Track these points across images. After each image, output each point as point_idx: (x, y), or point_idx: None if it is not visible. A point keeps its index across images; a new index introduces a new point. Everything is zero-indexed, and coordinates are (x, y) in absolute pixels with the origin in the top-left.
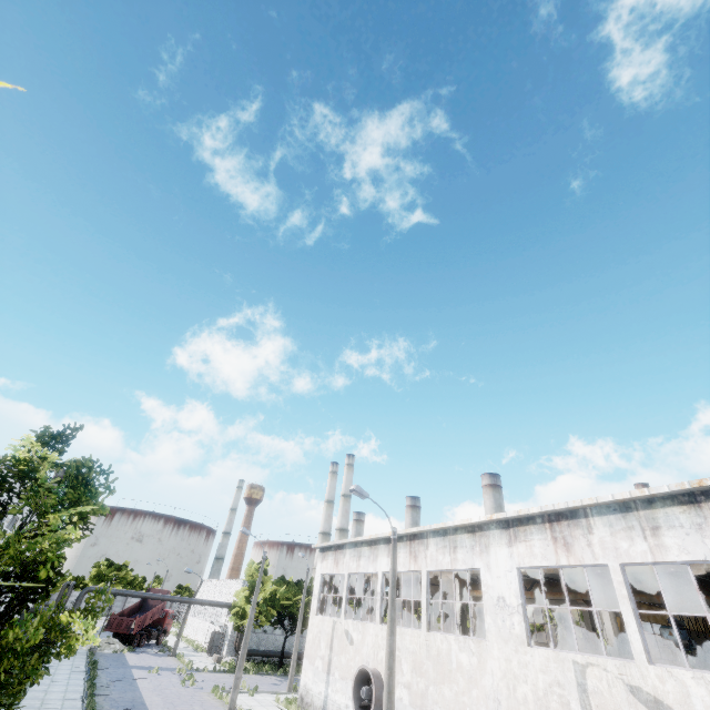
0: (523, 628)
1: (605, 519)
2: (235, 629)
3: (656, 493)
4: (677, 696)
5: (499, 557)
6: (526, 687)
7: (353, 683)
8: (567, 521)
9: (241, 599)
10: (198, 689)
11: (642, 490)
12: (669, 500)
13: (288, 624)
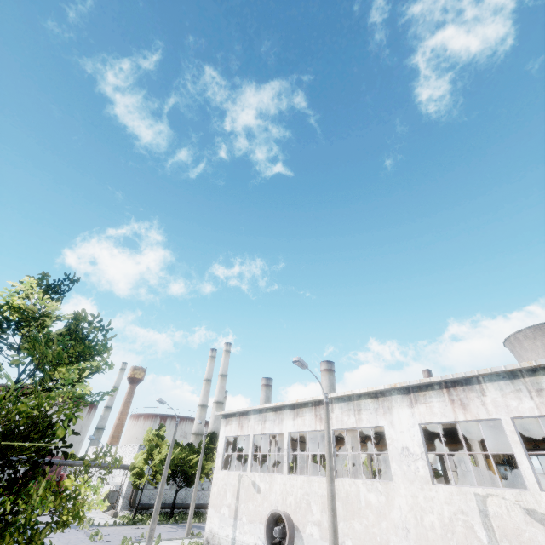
0: (427, 470)
1: (496, 385)
2: (134, 487)
3: (542, 364)
4: None
5: (402, 416)
6: (432, 516)
7: (265, 525)
8: (462, 387)
9: (139, 461)
10: (106, 542)
11: (531, 362)
12: None
13: (180, 480)
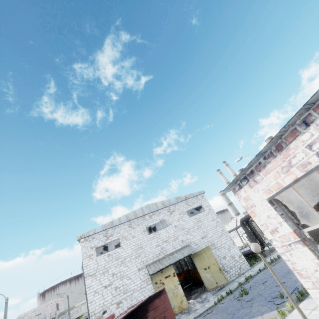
0: None
1: None
2: None
3: None
4: None
5: None
6: None
7: None
8: None
9: None
10: None
11: None
12: None
13: None
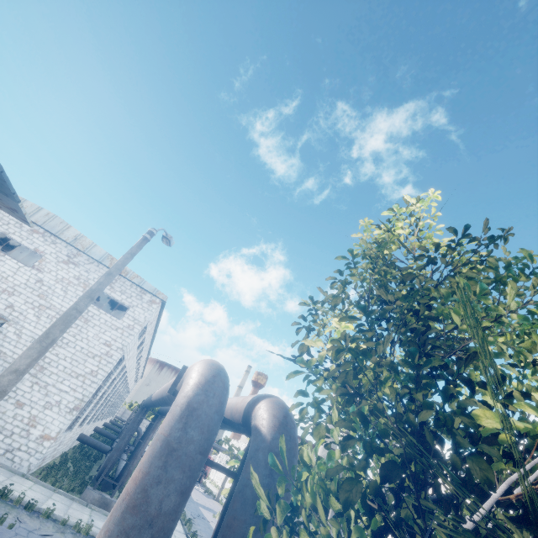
0: None
1: None
2: None
3: None
4: None
5: None
6: None
7: None
8: None
9: None
10: None
11: None
12: None
13: None
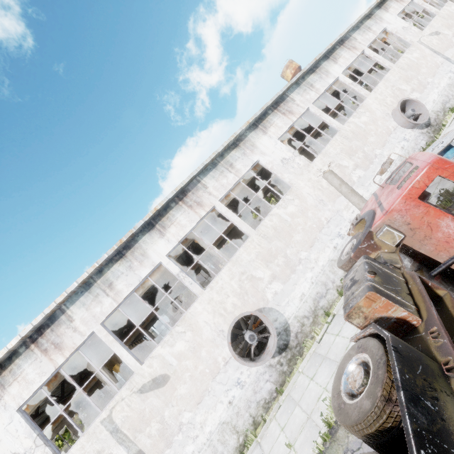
0: (49, 453)
1: (78, 303)
2: None
3: (102, 261)
4: (160, 365)
5: None
6: None
7: None
8: (50, 328)
9: None
10: None
11: (94, 265)
12: (110, 263)
13: None
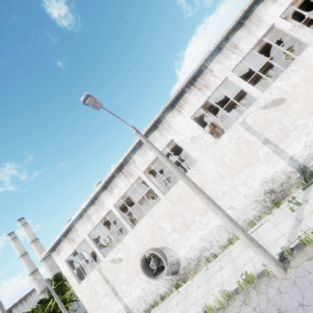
0: (211, 137)
1: (215, 61)
2: None
3: (231, 27)
4: (278, 92)
5: (179, 123)
6: (228, 155)
7: (142, 271)
8: (200, 77)
9: None
10: None
11: (225, 31)
12: (233, 32)
13: None
